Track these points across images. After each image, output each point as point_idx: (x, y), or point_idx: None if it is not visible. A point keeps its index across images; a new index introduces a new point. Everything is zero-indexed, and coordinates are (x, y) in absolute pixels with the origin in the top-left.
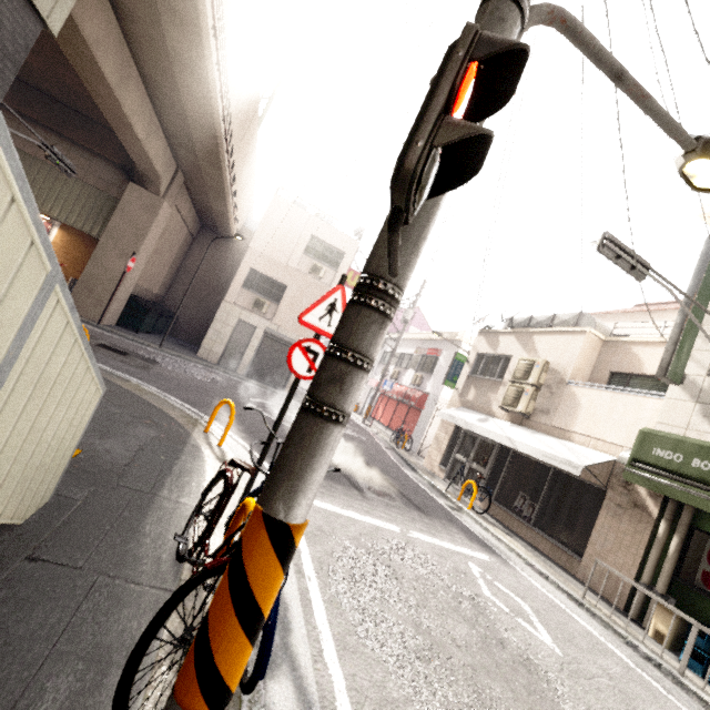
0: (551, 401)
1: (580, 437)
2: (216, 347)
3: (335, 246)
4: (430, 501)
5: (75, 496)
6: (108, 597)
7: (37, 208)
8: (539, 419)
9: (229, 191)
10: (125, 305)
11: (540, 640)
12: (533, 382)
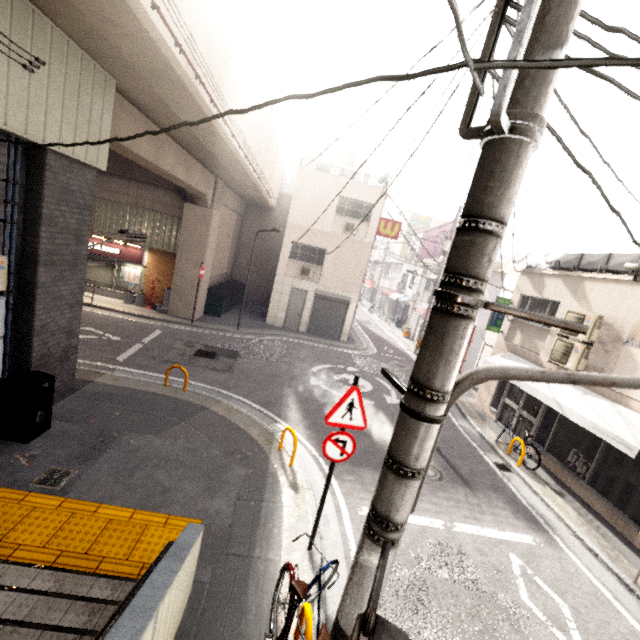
0: (606, 359)
1: (639, 405)
2: (279, 314)
3: (363, 200)
4: (478, 464)
5: (204, 579)
6: None
7: (139, 638)
8: None
9: (260, 185)
10: (206, 298)
11: None
12: (583, 339)
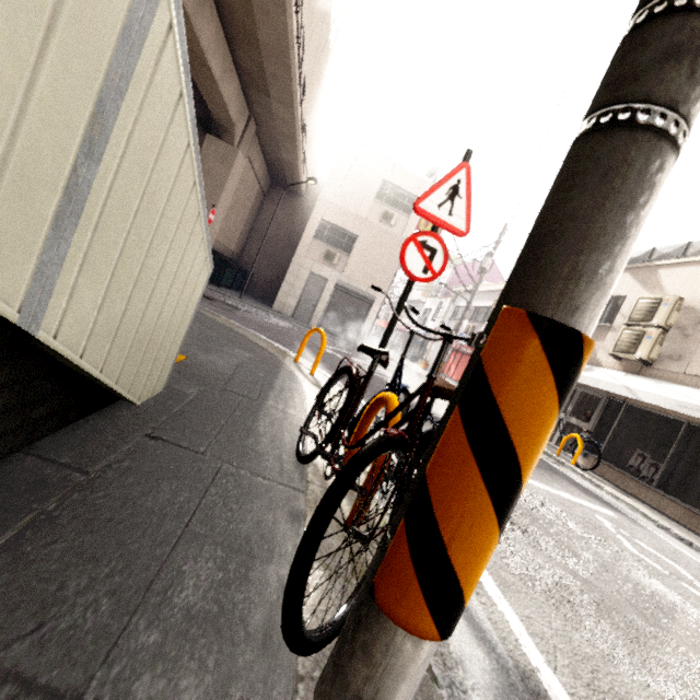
0: (686, 344)
1: None
2: (290, 301)
3: (407, 191)
4: None
5: (187, 391)
6: (235, 485)
7: None
8: (667, 367)
9: (299, 135)
10: None
11: None
12: (659, 323)
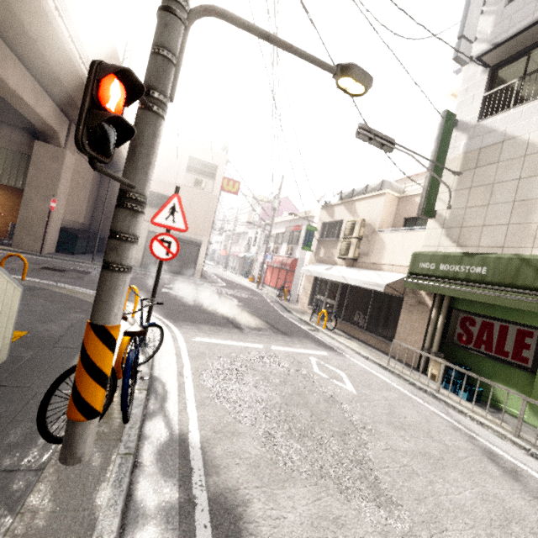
0: (369, 246)
1: (387, 266)
2: (136, 254)
3: (209, 162)
4: (296, 329)
5: (24, 355)
6: None
7: None
8: (363, 260)
9: None
10: (59, 236)
11: (345, 389)
12: (355, 235)
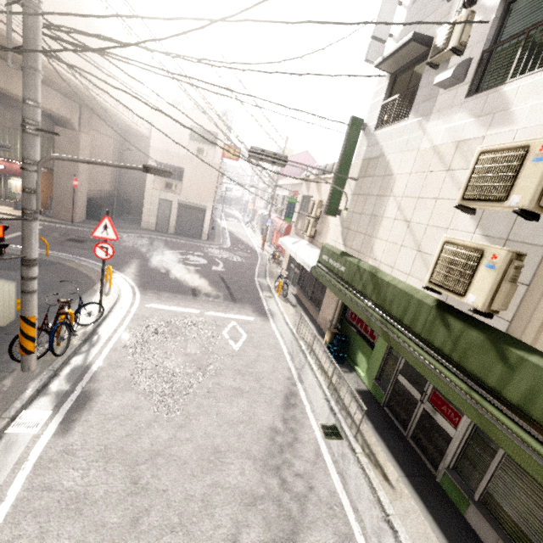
0: (321, 226)
1: None
2: (151, 220)
3: (210, 129)
4: (252, 295)
5: None
6: None
7: None
8: (317, 239)
9: (118, 113)
10: (87, 206)
11: (232, 347)
12: (313, 215)
